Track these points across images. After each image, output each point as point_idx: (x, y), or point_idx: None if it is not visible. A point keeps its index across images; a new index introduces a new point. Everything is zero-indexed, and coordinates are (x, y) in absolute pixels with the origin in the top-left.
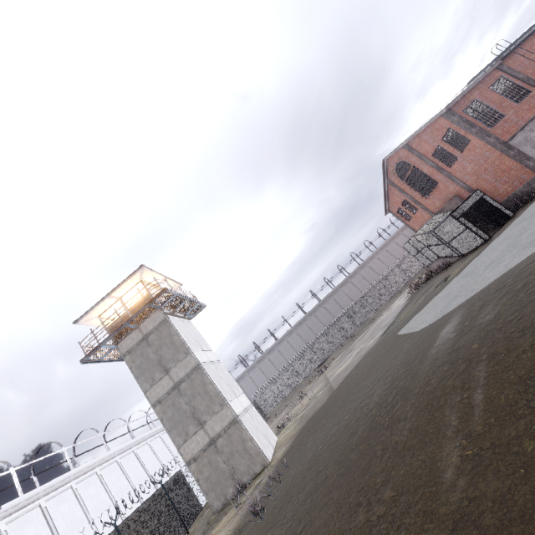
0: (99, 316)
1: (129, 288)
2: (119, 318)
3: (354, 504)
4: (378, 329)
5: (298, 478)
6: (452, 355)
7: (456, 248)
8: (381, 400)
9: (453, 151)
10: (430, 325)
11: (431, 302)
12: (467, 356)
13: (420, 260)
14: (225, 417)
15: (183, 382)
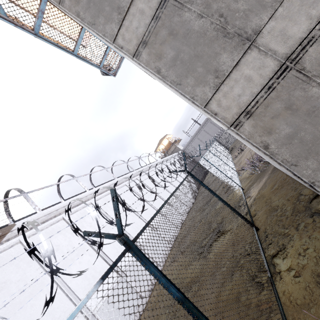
0: None
1: None
2: None
3: None
4: None
5: None
6: None
7: None
8: None
9: None
10: None
11: None
12: None
13: None
14: None
15: None
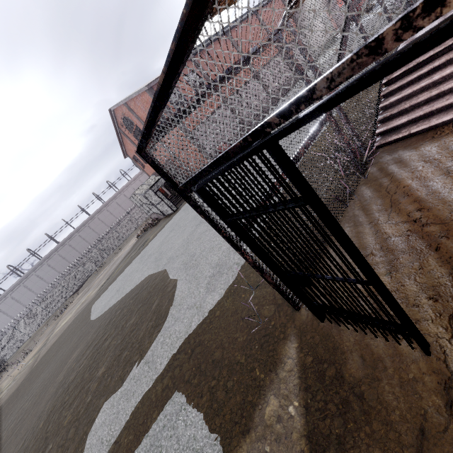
0: None
1: None
2: None
3: None
4: (106, 274)
5: None
6: (35, 423)
7: (161, 210)
8: None
9: None
10: (91, 323)
11: (121, 275)
12: (31, 439)
13: (144, 210)
14: None
15: None
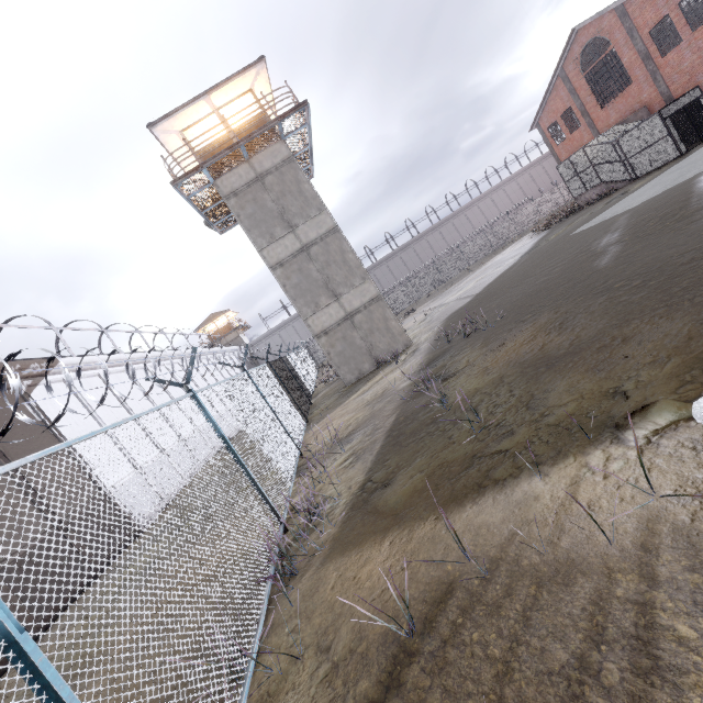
0: (181, 131)
1: (232, 98)
2: (230, 131)
3: (695, 237)
4: (501, 262)
5: (517, 305)
6: None
7: (634, 168)
8: (629, 233)
9: (682, 29)
10: (654, 197)
11: (622, 201)
12: None
13: (570, 188)
14: (366, 292)
15: (314, 245)
